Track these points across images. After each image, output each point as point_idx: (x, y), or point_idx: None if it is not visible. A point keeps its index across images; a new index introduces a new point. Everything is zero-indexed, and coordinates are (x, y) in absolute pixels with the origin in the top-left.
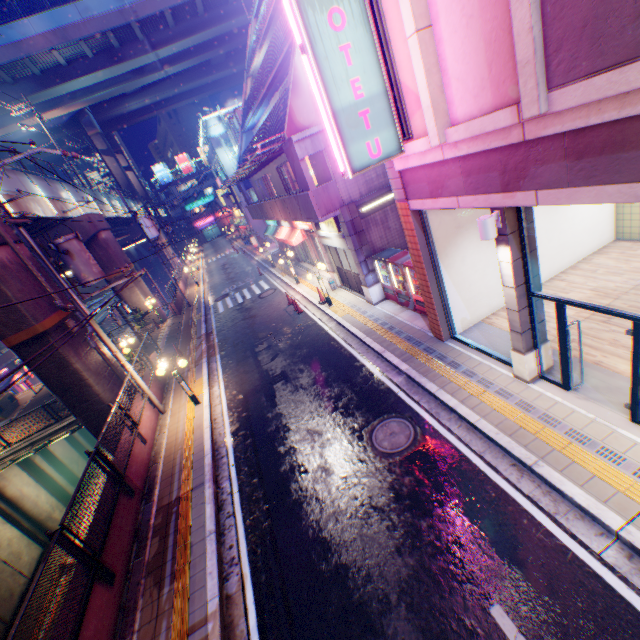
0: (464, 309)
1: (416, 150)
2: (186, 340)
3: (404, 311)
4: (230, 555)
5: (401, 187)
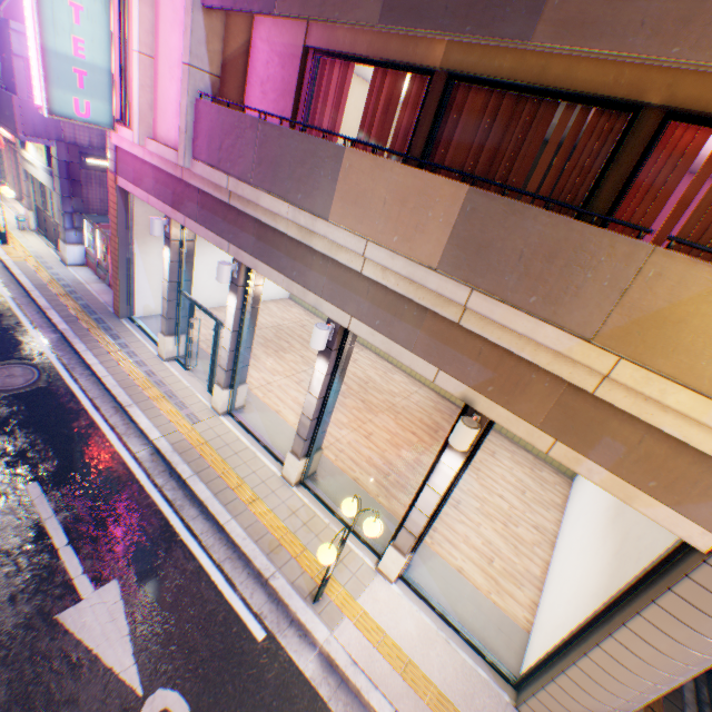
0: (152, 298)
1: (129, 138)
2: None
3: (100, 283)
4: None
5: (115, 160)
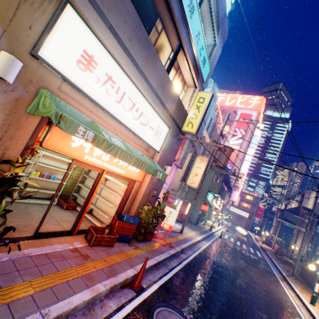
0: None
1: None
2: (276, 256)
3: None
4: (254, 239)
5: None
